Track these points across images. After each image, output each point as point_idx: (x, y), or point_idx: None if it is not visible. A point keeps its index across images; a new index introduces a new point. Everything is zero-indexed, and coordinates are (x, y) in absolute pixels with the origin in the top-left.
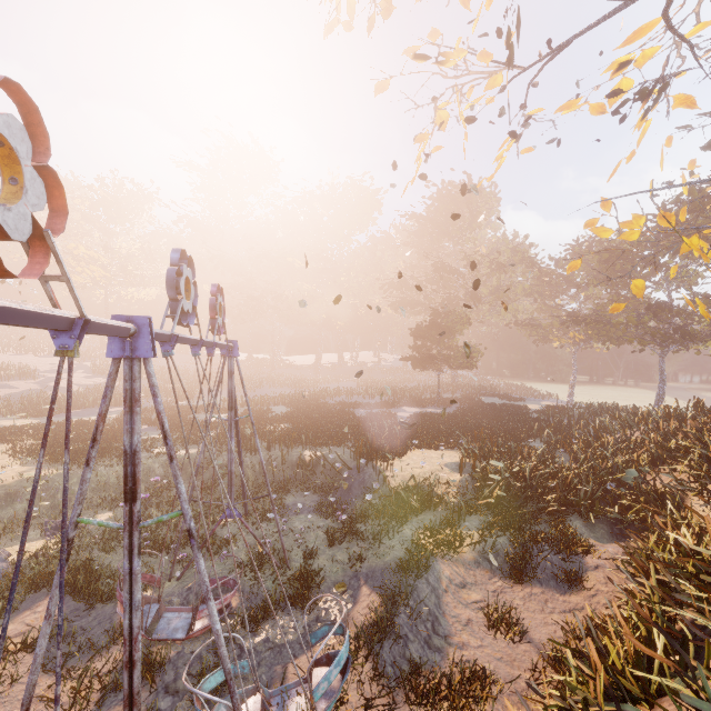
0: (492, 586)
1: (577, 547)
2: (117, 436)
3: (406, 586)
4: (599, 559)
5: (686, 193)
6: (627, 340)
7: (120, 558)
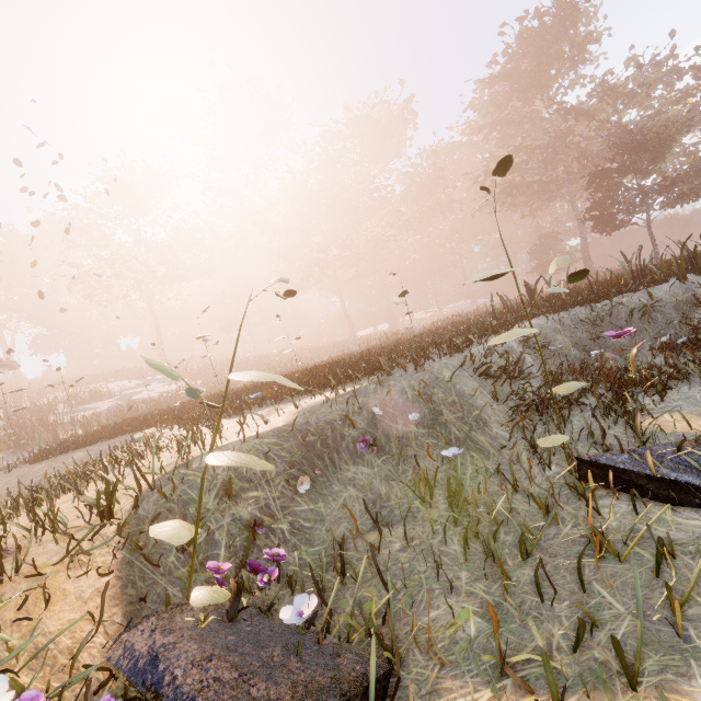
0: None
1: None
2: None
3: None
4: None
5: None
6: None
7: None
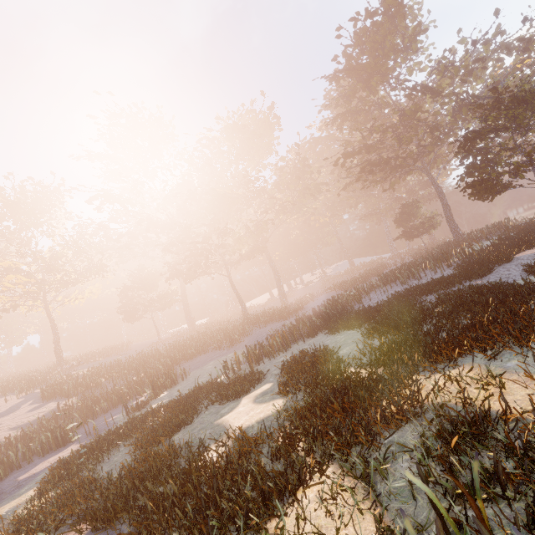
0: None
1: None
2: None
3: None
4: None
5: None
6: None
7: None
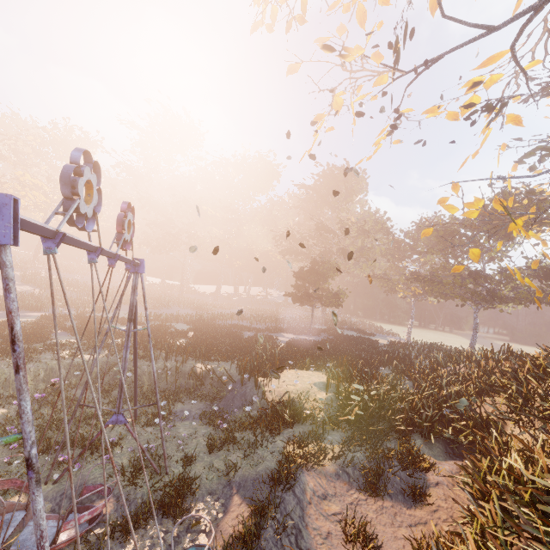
0: (349, 497)
1: (420, 464)
2: (28, 337)
3: (274, 498)
4: (438, 476)
5: (510, 188)
6: (452, 297)
7: (0, 457)
